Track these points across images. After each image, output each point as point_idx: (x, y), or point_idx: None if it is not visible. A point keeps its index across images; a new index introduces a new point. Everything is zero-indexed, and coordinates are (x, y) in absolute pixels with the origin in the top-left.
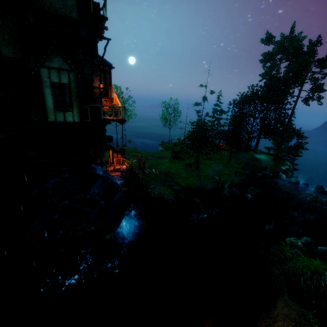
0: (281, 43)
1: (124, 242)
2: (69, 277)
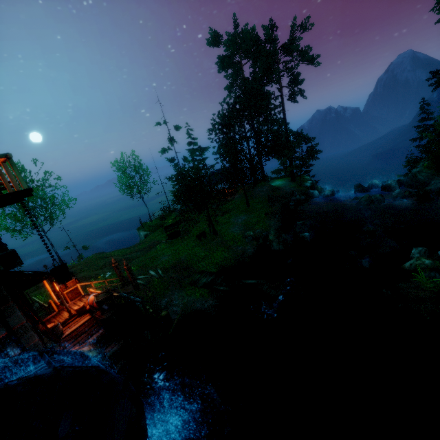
0: (233, 40)
1: None
2: None
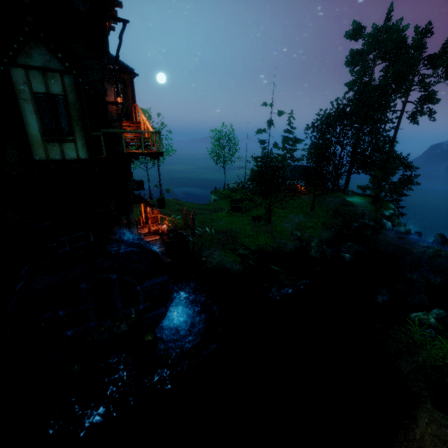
0: (375, 36)
1: (173, 340)
2: (92, 406)
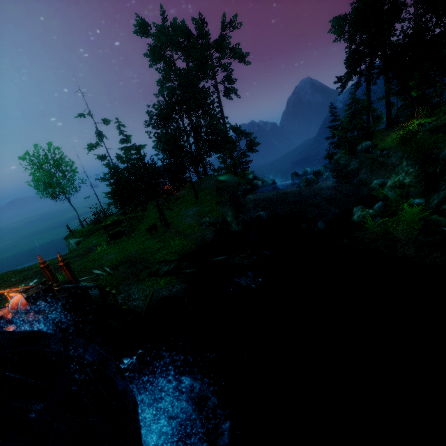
0: (162, 32)
1: None
2: None
